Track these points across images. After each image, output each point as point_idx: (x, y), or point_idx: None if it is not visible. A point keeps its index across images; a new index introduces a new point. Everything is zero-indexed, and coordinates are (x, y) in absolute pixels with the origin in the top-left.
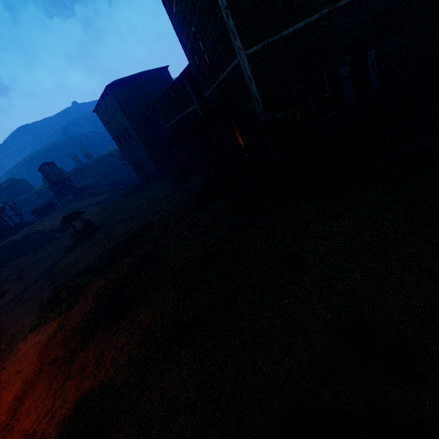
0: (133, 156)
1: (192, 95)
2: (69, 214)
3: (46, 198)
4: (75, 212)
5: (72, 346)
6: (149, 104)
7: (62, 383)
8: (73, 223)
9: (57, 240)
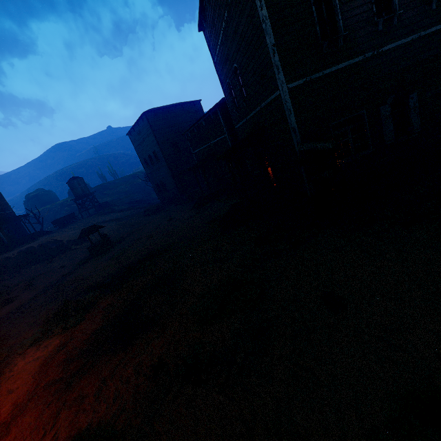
0: (157, 178)
1: (223, 125)
2: (89, 227)
3: (68, 210)
4: (95, 226)
5: (72, 369)
6: (180, 132)
7: (55, 413)
8: (90, 236)
9: (72, 251)
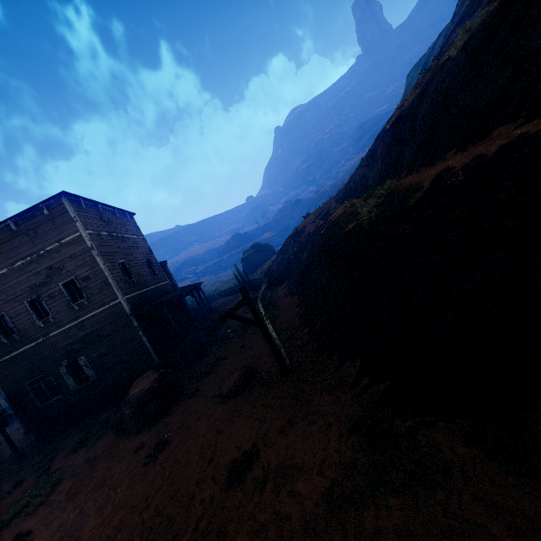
0: None
1: None
2: None
3: None
4: None
5: None
6: None
7: None
8: None
9: None
